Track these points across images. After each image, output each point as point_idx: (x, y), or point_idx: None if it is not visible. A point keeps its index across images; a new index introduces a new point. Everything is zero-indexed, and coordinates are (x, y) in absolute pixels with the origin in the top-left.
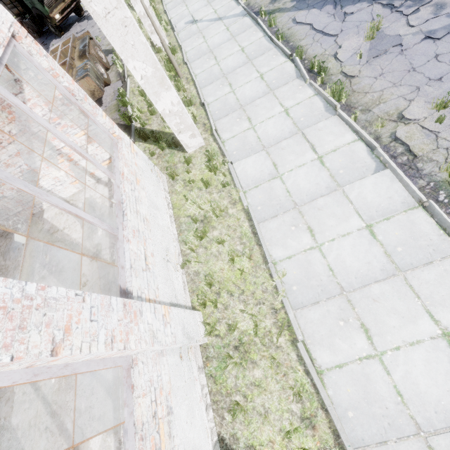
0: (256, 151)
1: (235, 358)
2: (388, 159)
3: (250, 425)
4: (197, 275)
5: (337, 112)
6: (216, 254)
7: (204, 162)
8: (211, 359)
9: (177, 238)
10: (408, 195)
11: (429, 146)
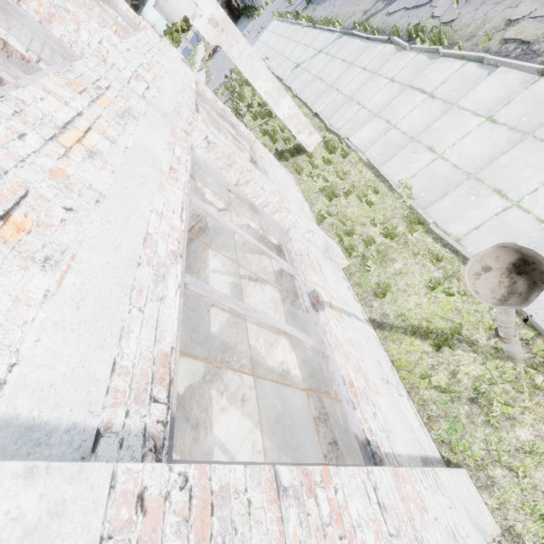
0: (369, 121)
1: (374, 260)
2: (498, 58)
3: (397, 301)
4: (331, 226)
5: (440, 54)
6: (346, 205)
7: (323, 151)
8: (354, 274)
9: (310, 210)
10: (525, 75)
11: (543, 28)
